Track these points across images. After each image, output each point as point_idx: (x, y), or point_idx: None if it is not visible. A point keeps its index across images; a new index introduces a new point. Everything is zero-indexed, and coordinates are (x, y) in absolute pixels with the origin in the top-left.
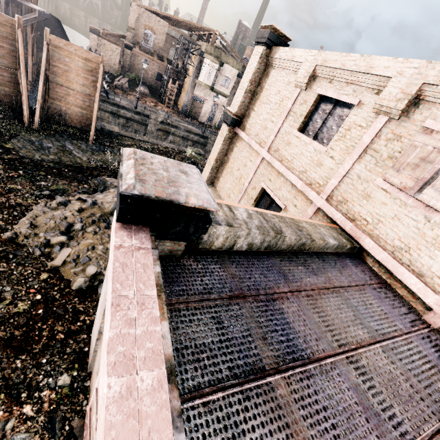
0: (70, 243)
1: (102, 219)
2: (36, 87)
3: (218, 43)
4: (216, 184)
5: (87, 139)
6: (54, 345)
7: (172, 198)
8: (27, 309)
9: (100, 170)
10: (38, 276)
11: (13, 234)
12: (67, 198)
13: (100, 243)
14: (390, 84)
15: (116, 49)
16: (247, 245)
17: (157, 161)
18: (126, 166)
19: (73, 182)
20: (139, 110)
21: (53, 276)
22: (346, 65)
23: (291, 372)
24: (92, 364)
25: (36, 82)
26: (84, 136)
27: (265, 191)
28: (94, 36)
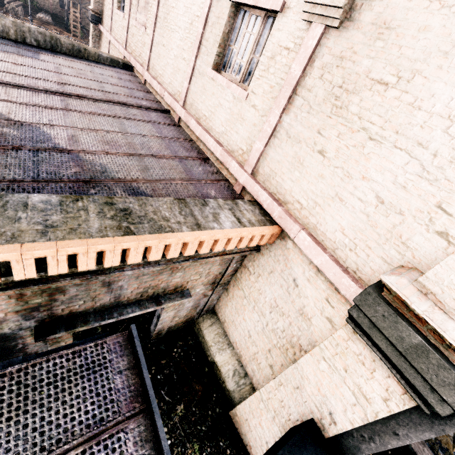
0: None
1: None
2: None
3: None
4: None
5: None
6: None
7: None
8: None
9: None
10: None
11: None
12: None
13: None
14: None
15: None
16: (35, 41)
17: None
18: None
19: None
20: None
21: None
22: None
23: (25, 57)
24: None
25: None
26: None
27: None
28: None
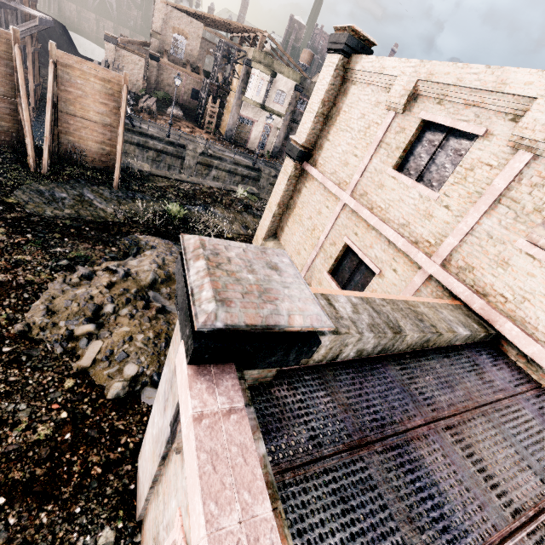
0: (100, 333)
1: (138, 296)
2: (41, 115)
3: (269, 48)
4: (279, 236)
5: (111, 184)
6: (89, 485)
7: (269, 322)
8: (50, 434)
9: (129, 224)
10: (61, 384)
11: (25, 327)
12: (91, 268)
13: (139, 331)
14: (535, 108)
15: (139, 61)
16: (355, 352)
17: (235, 253)
18: (194, 272)
19: (98, 245)
20: (173, 139)
21: (81, 381)
22: (463, 80)
23: None
24: (143, 512)
25: (41, 108)
26: (107, 179)
27: (349, 248)
28: (110, 46)
